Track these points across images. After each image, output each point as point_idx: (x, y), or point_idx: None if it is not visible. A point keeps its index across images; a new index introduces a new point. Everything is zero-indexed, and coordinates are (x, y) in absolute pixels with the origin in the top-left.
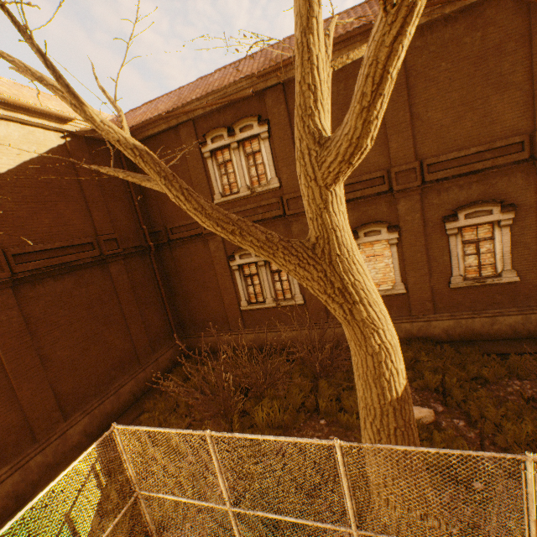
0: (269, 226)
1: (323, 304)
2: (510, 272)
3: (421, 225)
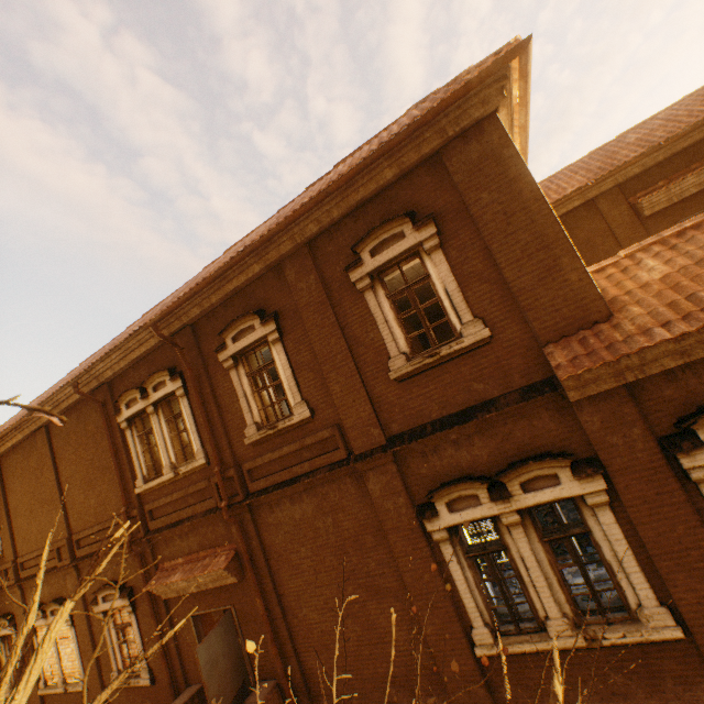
0: (5, 594)
1: (40, 698)
2: (145, 671)
3: (83, 605)
